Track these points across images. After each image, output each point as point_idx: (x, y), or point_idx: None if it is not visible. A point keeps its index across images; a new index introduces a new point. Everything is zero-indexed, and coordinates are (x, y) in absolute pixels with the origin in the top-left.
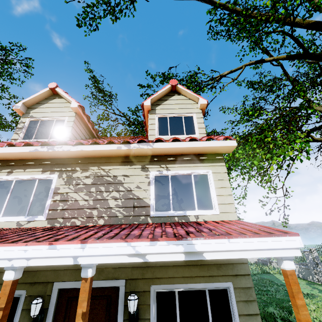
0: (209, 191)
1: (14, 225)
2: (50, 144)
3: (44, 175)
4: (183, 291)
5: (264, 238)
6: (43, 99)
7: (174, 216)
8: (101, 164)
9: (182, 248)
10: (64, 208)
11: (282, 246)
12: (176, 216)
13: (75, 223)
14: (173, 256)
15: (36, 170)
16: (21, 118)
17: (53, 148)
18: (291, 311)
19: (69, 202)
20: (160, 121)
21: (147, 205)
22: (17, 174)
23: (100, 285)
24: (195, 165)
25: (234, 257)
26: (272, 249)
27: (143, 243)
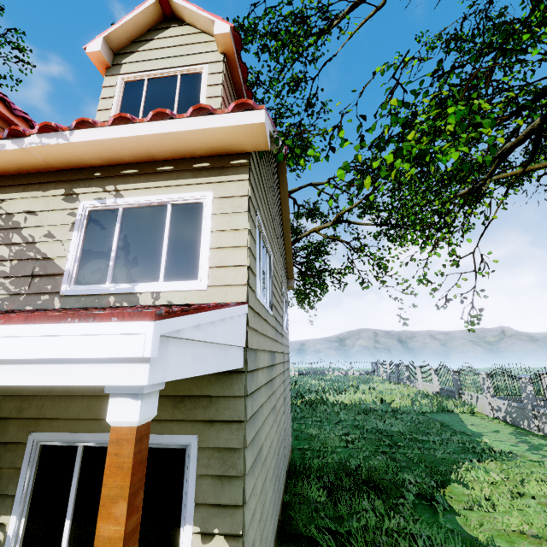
0: (198, 241)
1: None
2: None
3: None
4: (95, 446)
5: (38, 327)
6: None
7: (110, 293)
8: None
9: None
10: None
11: (80, 353)
12: (114, 294)
13: None
14: None
15: None
16: None
17: None
18: (448, 481)
19: None
20: (129, 89)
21: (58, 271)
22: None
23: None
24: (180, 182)
25: None
26: (63, 362)
27: None
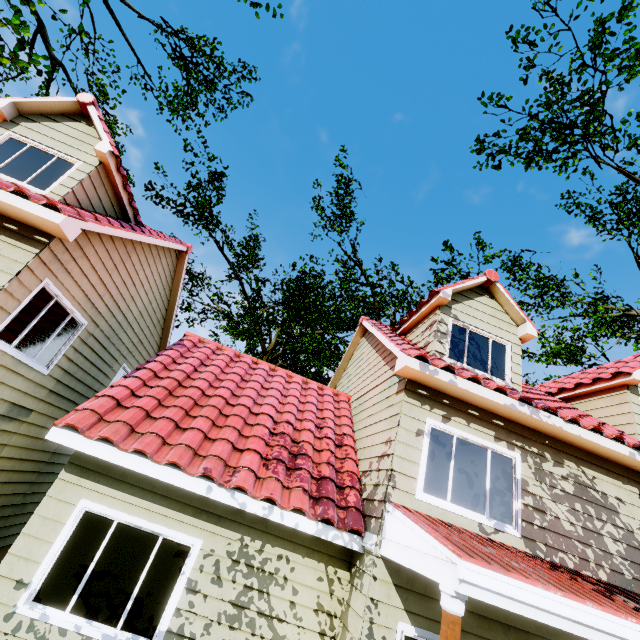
0: None
1: (476, 528)
2: (533, 403)
3: (500, 446)
4: None
5: None
6: (466, 289)
7: None
8: (580, 462)
9: None
10: (544, 526)
11: None
12: None
13: (566, 562)
14: None
15: (486, 431)
16: (440, 314)
17: (538, 413)
18: None
19: (548, 517)
20: None
21: None
22: (458, 427)
23: None
24: None
25: None
26: None
27: None
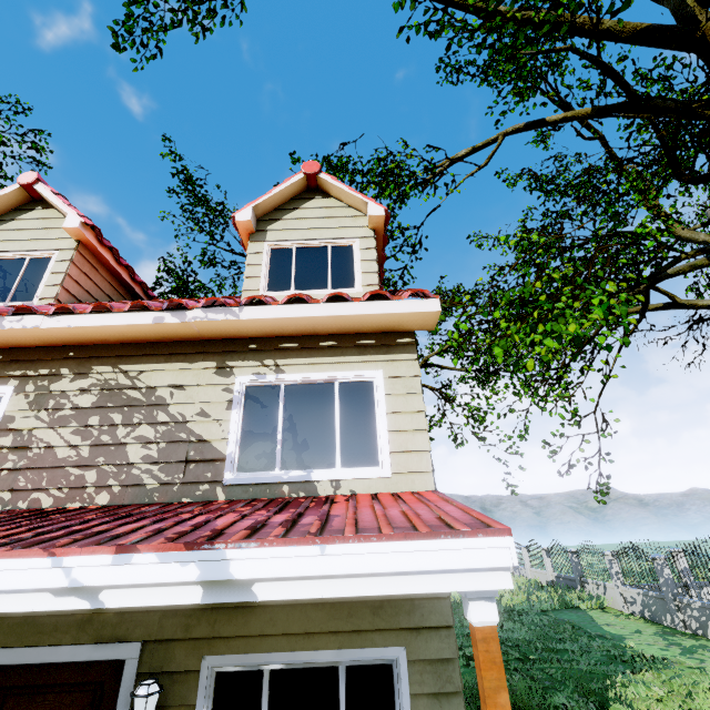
0: (372, 422)
1: None
2: None
3: None
4: (284, 669)
5: (418, 543)
6: (7, 212)
7: (282, 482)
8: (123, 360)
9: (195, 571)
10: (18, 466)
11: (461, 564)
12: (287, 483)
13: (40, 503)
14: (173, 592)
15: None
16: None
17: (1, 322)
18: (607, 702)
19: (33, 452)
20: (276, 257)
21: (218, 456)
22: None
23: (79, 656)
24: (347, 359)
25: (334, 595)
26: (438, 572)
27: (94, 559)
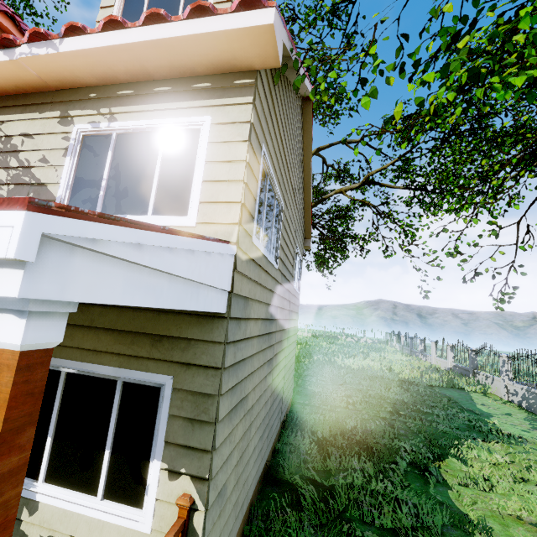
0: (191, 173)
1: None
2: None
3: None
4: (77, 374)
5: None
6: None
7: None
8: None
9: None
10: None
11: None
12: None
13: None
14: None
15: None
16: None
17: None
18: (446, 455)
19: None
20: None
21: (50, 198)
22: None
23: None
24: (177, 105)
25: None
26: None
27: None
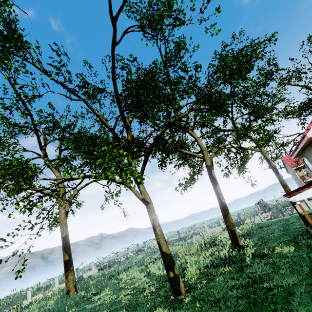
0: None
1: None
2: None
3: None
4: None
5: None
6: None
7: None
8: None
9: None
10: None
11: None
12: None
13: None
14: None
15: None
16: None
17: None
18: None
19: None
20: None
21: None
22: None
23: None
24: None
25: None
26: None
27: None
